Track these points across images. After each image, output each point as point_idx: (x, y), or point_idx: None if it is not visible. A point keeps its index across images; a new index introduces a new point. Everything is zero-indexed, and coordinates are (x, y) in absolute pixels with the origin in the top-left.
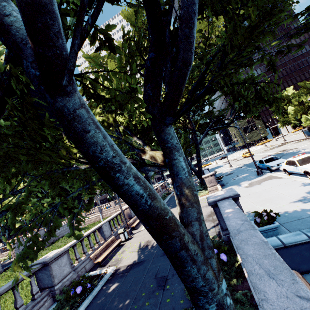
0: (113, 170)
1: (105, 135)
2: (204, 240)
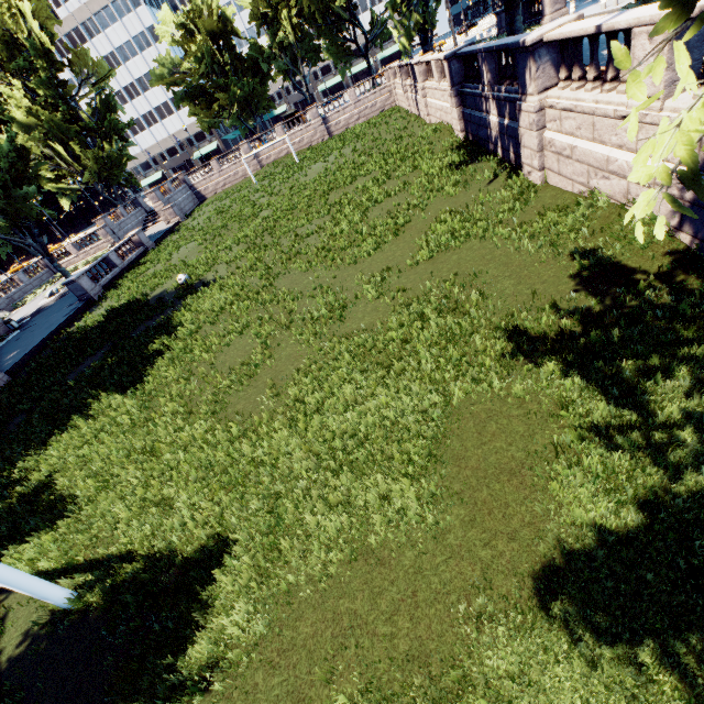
0: None
1: None
2: None
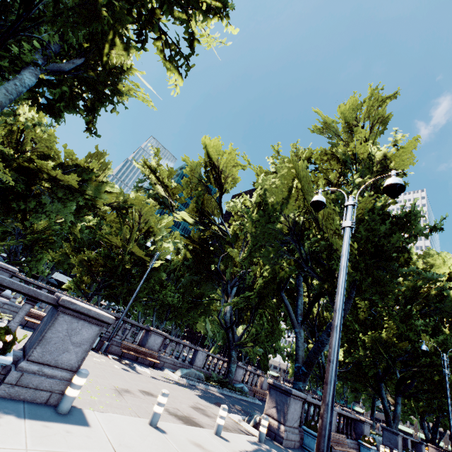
0: (383, 398)
1: (384, 392)
2: (396, 428)
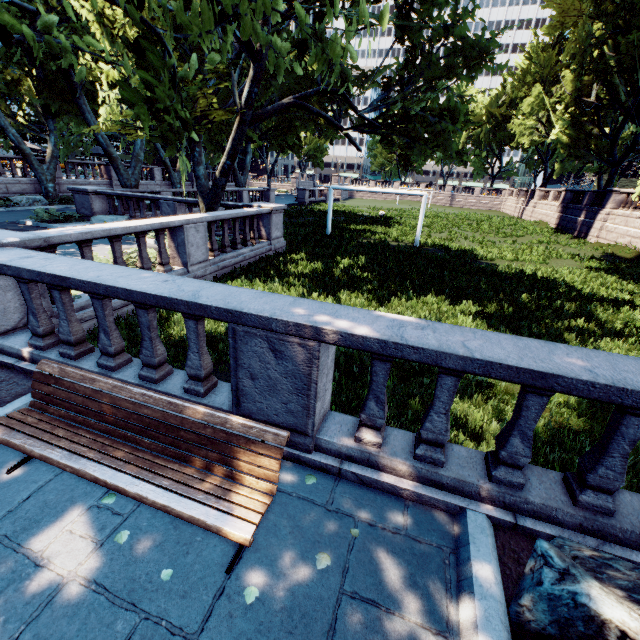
0: None
1: None
2: None
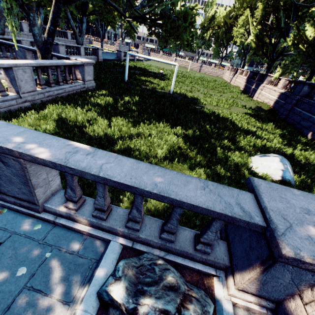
0: None
1: None
2: None
